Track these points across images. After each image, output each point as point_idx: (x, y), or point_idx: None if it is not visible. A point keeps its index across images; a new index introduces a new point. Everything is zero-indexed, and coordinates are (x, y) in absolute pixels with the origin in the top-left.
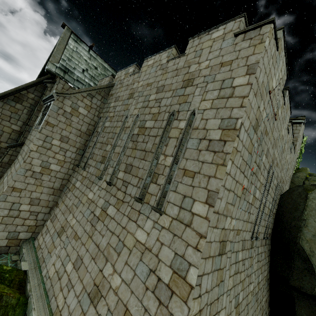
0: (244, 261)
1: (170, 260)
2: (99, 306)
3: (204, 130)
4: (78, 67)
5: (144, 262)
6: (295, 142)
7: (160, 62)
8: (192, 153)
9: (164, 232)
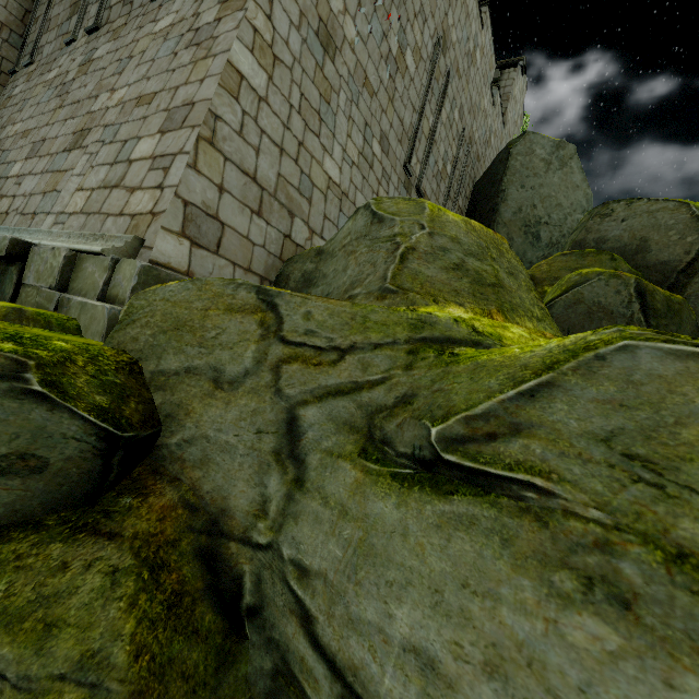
0: (388, 179)
1: None
2: (88, 140)
3: None
4: None
5: (171, 38)
6: (505, 103)
7: None
8: None
9: None
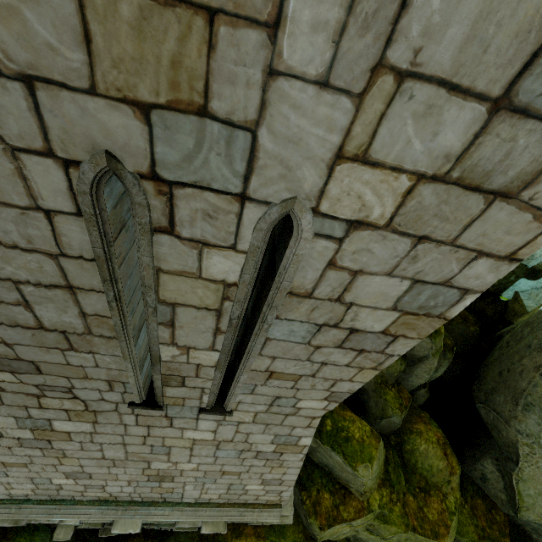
0: None
1: (270, 440)
2: (178, 480)
3: (336, 303)
4: None
5: (226, 450)
6: None
7: None
8: (292, 350)
9: (247, 426)
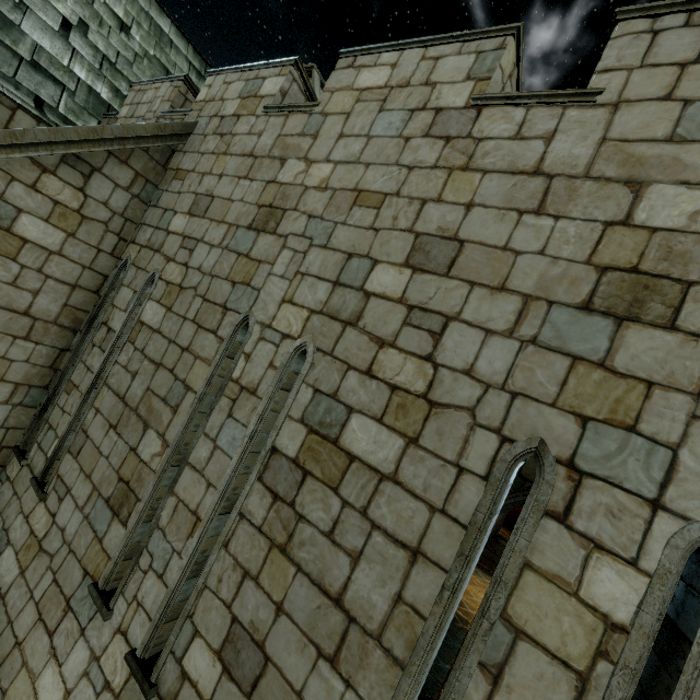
0: None
1: None
2: None
3: None
4: (40, 7)
5: None
6: None
7: (431, 94)
8: None
9: None
